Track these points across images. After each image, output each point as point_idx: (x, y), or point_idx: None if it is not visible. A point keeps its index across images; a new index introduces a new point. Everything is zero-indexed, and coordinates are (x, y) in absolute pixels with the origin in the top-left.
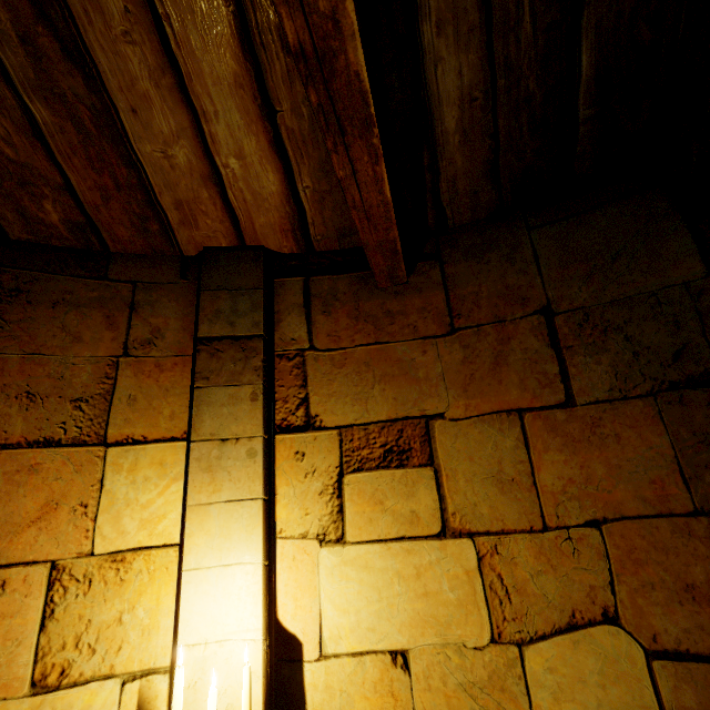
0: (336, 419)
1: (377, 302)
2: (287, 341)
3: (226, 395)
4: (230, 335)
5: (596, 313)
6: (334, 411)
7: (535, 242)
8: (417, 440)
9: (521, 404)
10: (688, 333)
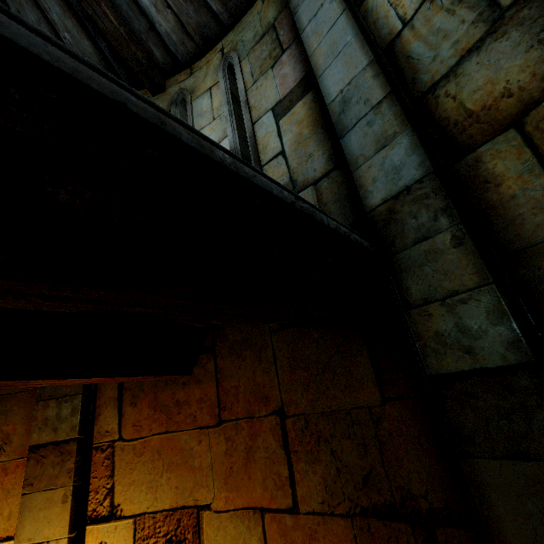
0: (133, 508)
1: (170, 392)
2: (103, 433)
3: (44, 499)
4: (53, 441)
5: (312, 421)
6: (132, 499)
7: (274, 344)
8: (190, 531)
9: (263, 503)
10: (372, 459)
